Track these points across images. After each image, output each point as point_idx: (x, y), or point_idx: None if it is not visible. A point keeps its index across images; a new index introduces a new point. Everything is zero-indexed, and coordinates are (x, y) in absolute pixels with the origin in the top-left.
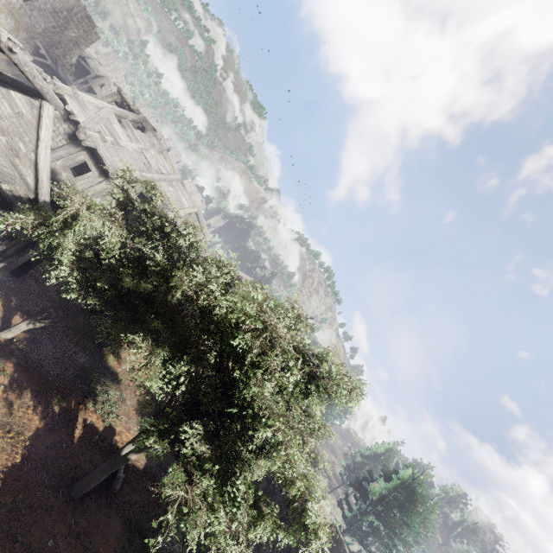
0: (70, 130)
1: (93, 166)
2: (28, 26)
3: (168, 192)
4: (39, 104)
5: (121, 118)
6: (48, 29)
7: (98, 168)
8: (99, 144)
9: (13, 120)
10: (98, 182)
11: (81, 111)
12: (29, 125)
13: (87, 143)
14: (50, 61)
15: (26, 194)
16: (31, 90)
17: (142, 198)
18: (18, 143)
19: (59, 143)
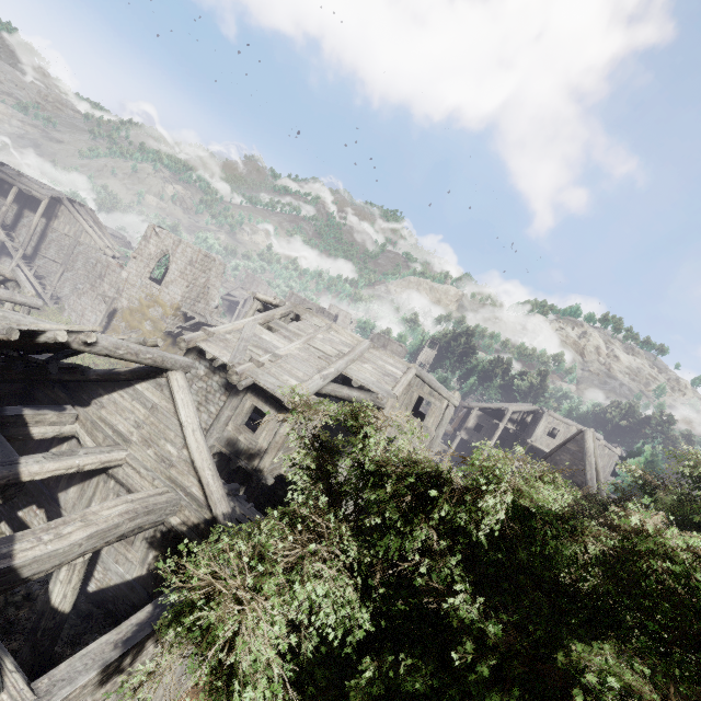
0: (222, 379)
1: (265, 405)
2: (171, 302)
3: (365, 373)
4: (166, 379)
5: (268, 324)
6: (184, 292)
7: (272, 404)
8: (257, 374)
9: (150, 420)
10: (280, 423)
11: (223, 349)
12: (167, 414)
13: (243, 384)
14: (198, 318)
15: (199, 517)
16: (151, 369)
17: (339, 400)
18: (165, 446)
19: (219, 403)
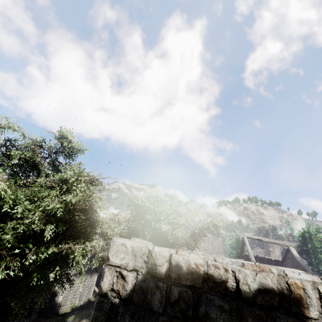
0: None
1: None
2: None
3: None
4: None
5: None
6: None
7: None
8: None
9: None
10: None
11: None
12: None
13: None
14: None
15: None
16: None
17: None
18: None
19: None
